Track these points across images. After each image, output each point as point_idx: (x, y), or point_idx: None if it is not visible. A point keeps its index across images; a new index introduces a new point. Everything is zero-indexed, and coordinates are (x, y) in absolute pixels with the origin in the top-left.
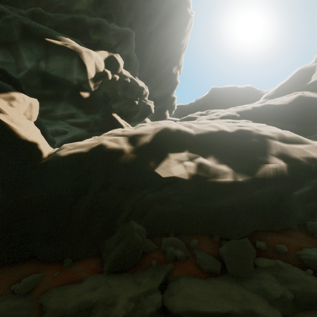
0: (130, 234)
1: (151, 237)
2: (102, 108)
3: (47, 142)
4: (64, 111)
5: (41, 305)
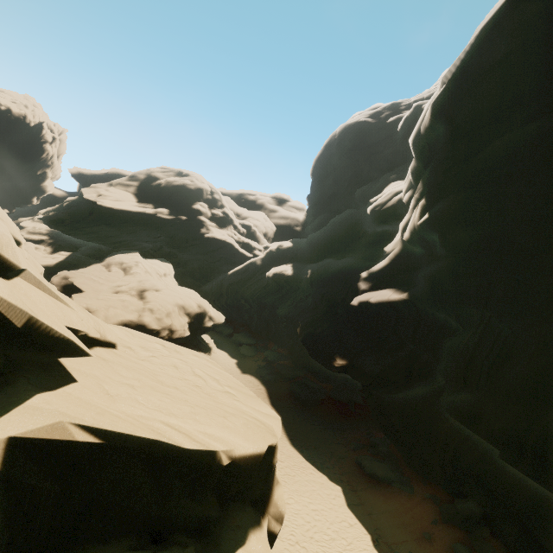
0: None
1: None
2: None
3: None
4: None
5: None
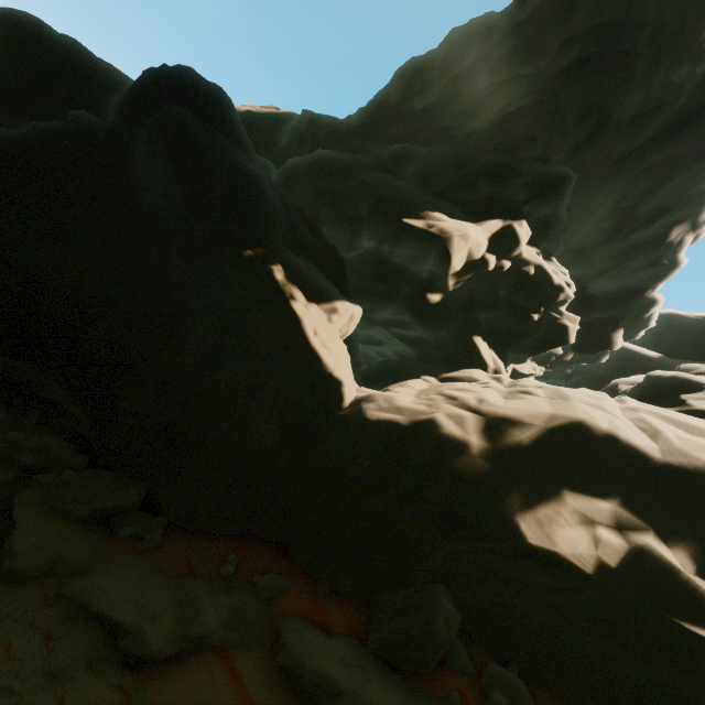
0: (429, 611)
1: (468, 639)
2: (457, 321)
3: (352, 368)
4: (392, 315)
5: (278, 630)
